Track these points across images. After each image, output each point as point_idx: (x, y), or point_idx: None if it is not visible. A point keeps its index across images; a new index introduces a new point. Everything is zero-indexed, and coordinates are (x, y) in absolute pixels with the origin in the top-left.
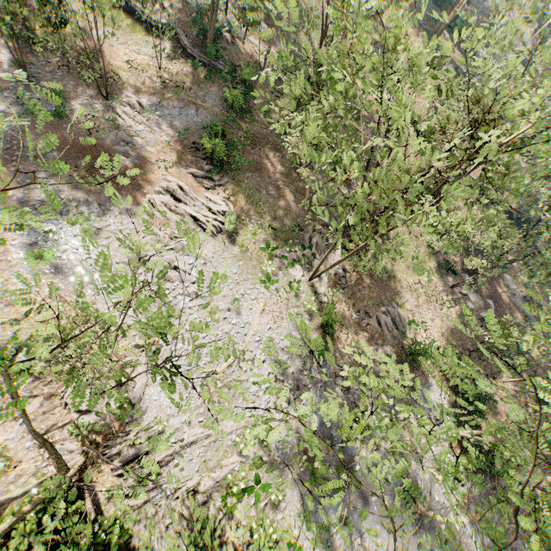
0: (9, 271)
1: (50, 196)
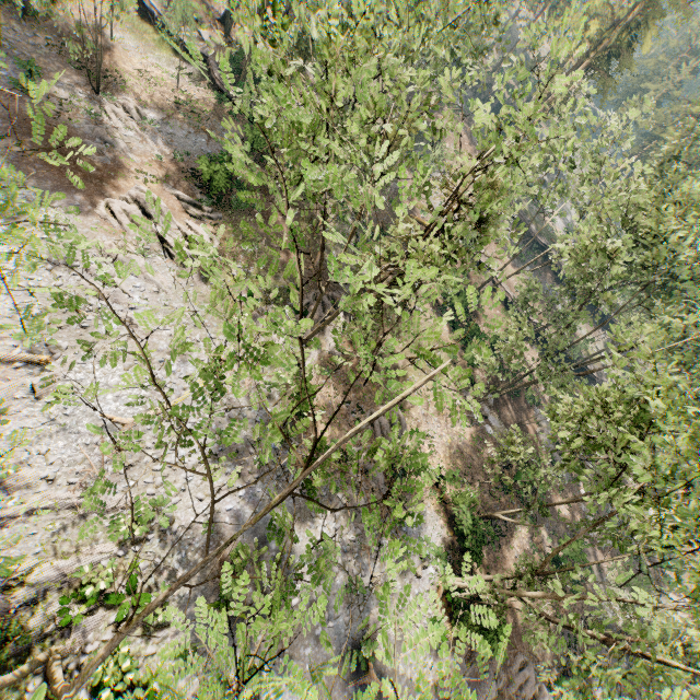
0: None
1: None
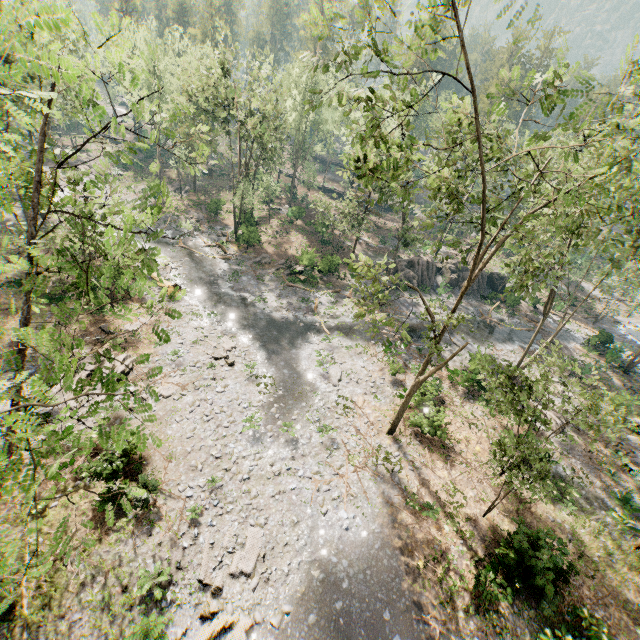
0: None
1: None
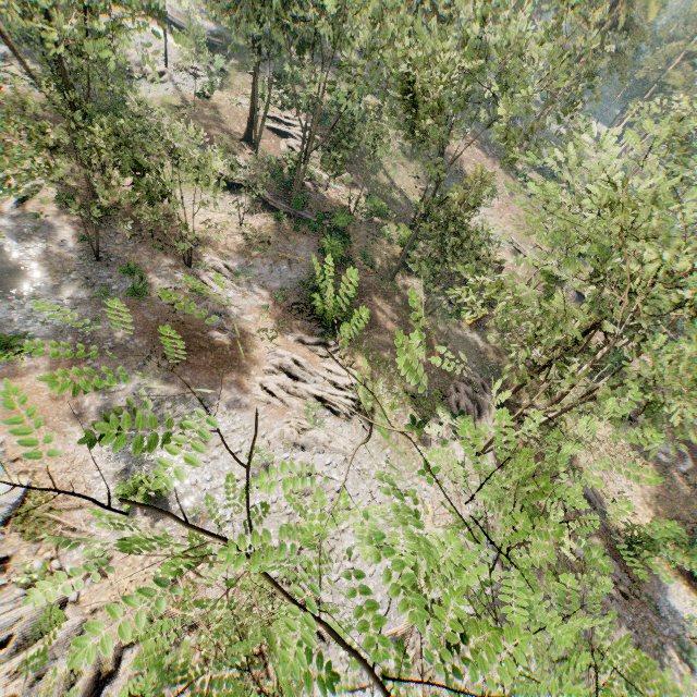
0: (94, 520)
1: (136, 398)
